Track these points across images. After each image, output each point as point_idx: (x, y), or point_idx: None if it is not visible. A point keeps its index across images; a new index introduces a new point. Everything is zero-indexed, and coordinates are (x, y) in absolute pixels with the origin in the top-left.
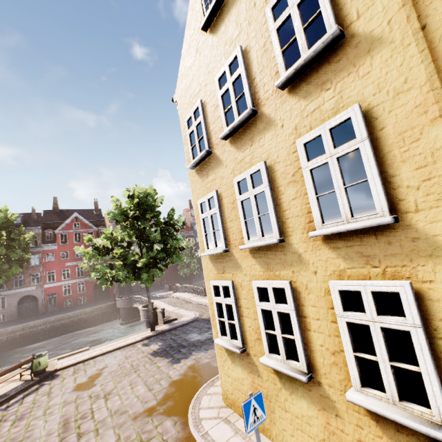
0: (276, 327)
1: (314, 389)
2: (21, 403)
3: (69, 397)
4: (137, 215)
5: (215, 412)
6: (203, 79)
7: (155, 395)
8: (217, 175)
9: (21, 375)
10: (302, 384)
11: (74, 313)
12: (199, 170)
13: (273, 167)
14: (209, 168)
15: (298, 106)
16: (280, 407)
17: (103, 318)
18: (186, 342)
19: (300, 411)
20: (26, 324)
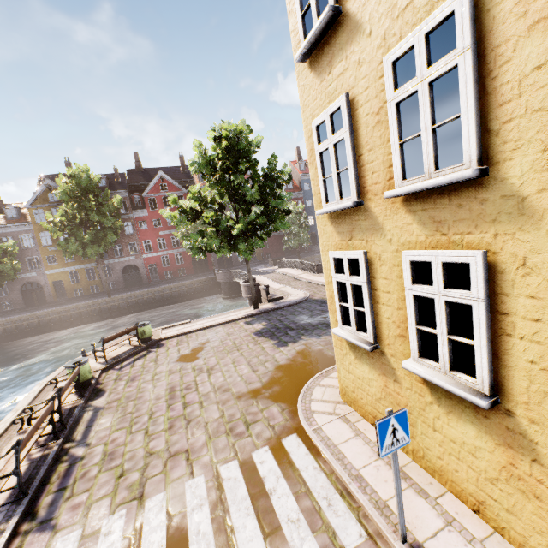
0: (439, 323)
1: (496, 418)
2: (132, 366)
3: (174, 367)
4: (228, 166)
5: (329, 407)
6: None
7: (260, 377)
8: (350, 61)
9: (130, 341)
10: (472, 406)
11: (176, 285)
12: (316, 62)
13: None
14: (334, 49)
15: None
16: (424, 424)
17: (205, 291)
18: (294, 325)
19: (461, 436)
20: (133, 293)
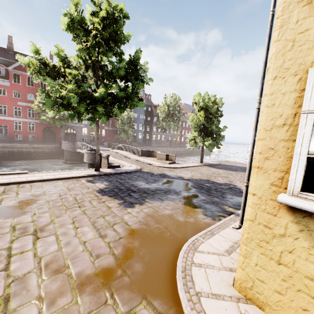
0: None
1: None
2: None
3: None
4: (99, 41)
5: (232, 311)
6: None
7: (111, 247)
8: None
9: None
10: None
11: (23, 145)
12: None
13: None
14: None
15: None
16: None
17: (49, 155)
18: (134, 188)
19: None
20: None
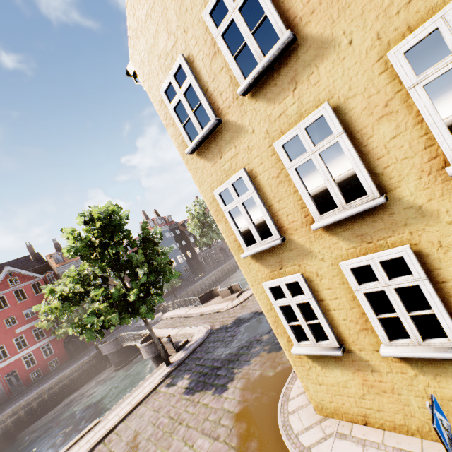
0: (397, 307)
1: None
2: None
3: None
4: (104, 241)
5: (318, 431)
6: (177, 24)
7: (227, 443)
8: (240, 148)
9: None
10: None
11: (51, 384)
12: (204, 152)
13: (345, 106)
14: (222, 143)
15: (376, 4)
16: (418, 397)
17: (90, 373)
18: (217, 362)
19: None
20: None
